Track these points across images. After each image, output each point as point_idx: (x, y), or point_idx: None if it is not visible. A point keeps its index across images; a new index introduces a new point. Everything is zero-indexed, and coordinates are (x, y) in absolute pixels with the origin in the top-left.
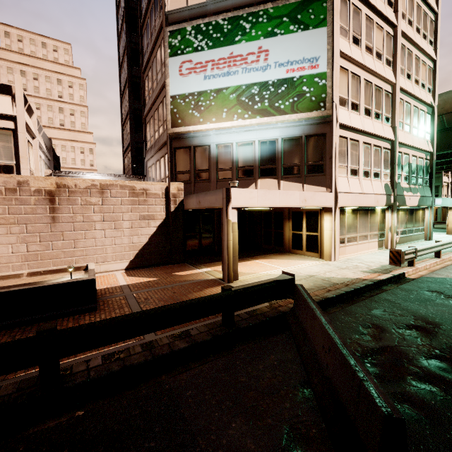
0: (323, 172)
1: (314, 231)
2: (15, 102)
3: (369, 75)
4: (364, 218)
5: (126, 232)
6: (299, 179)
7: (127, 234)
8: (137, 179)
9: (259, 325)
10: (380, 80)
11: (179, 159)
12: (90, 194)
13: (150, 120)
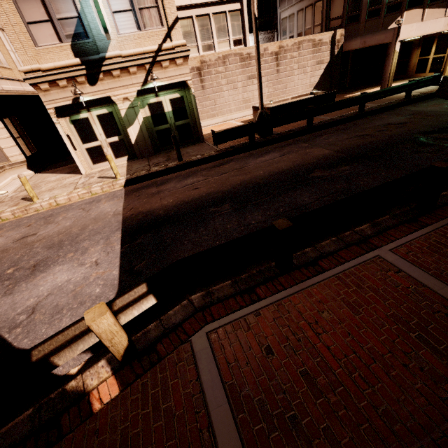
0: None
1: (442, 53)
2: None
3: None
4: None
5: (308, 75)
6: (444, 4)
7: (309, 76)
8: (271, 34)
9: (420, 98)
10: None
11: (333, 6)
12: (293, 50)
13: None
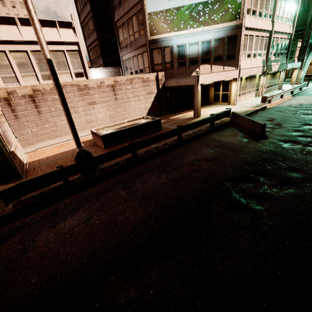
0: (234, 58)
1: (226, 91)
2: (75, 33)
3: None
4: (250, 81)
5: (142, 101)
6: (222, 64)
7: (143, 102)
8: (117, 69)
9: (220, 126)
10: None
11: (155, 56)
12: (127, 84)
13: (122, 25)
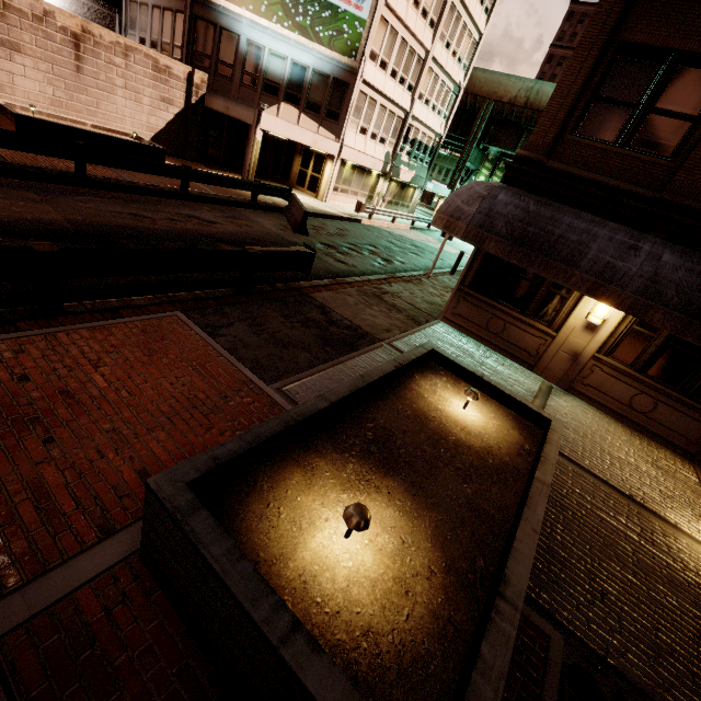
0: (338, 122)
1: (318, 173)
2: None
3: (408, 33)
4: (360, 177)
5: (146, 109)
6: (318, 119)
7: (146, 112)
8: (109, 11)
9: (269, 208)
10: (417, 42)
11: (199, 34)
12: (115, 52)
13: None
